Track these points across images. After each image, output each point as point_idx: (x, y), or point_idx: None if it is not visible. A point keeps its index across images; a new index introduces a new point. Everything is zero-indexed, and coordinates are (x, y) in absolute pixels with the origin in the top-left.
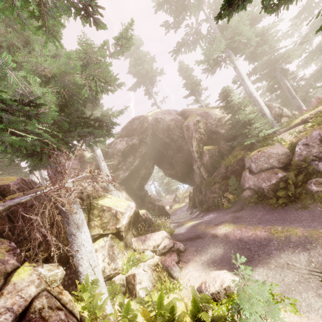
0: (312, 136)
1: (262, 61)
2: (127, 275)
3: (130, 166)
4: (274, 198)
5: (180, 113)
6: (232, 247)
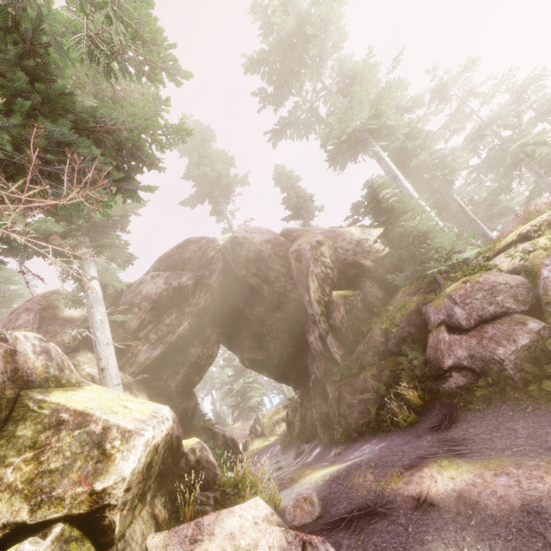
0: None
1: (416, 162)
2: None
3: (167, 335)
4: (545, 380)
5: (282, 234)
6: (520, 544)
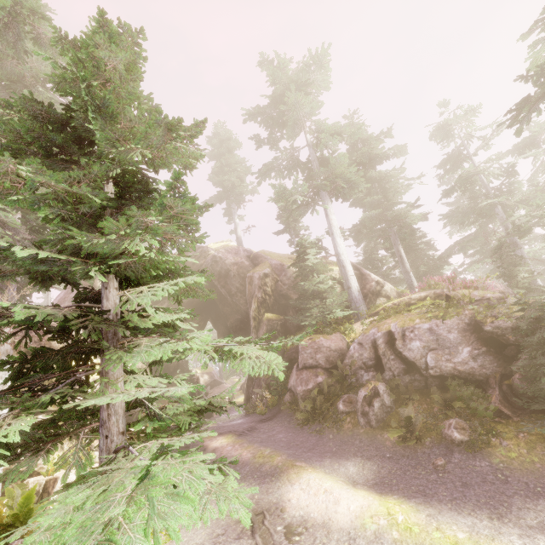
0: (368, 335)
1: (370, 214)
2: (48, 479)
3: None
4: (299, 411)
5: (253, 256)
6: None
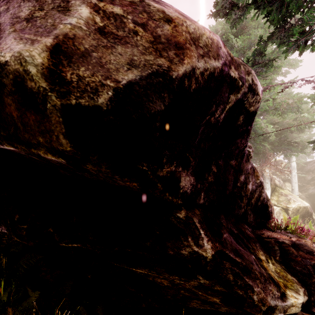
0: None
1: None
2: None
3: None
4: None
5: None
6: None
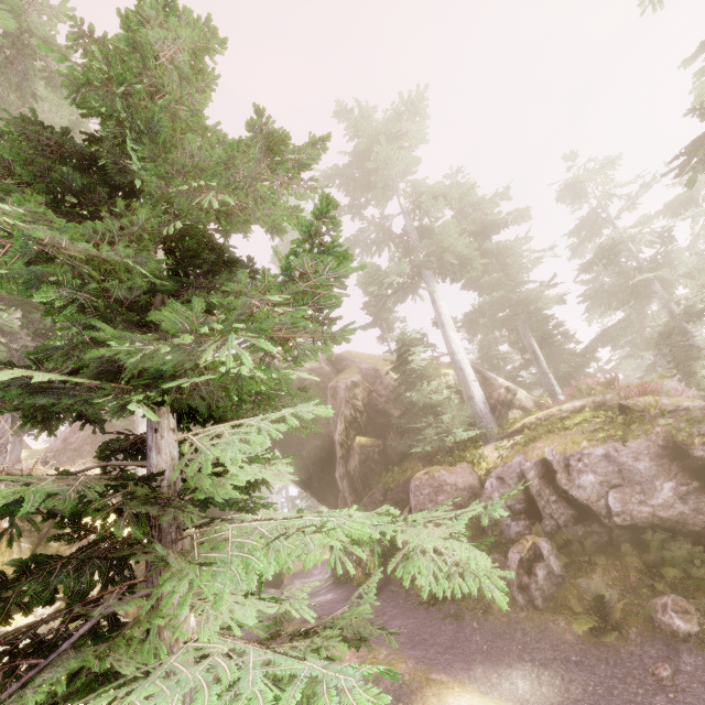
0: (511, 465)
1: (490, 298)
2: None
3: None
4: None
5: (335, 359)
6: None
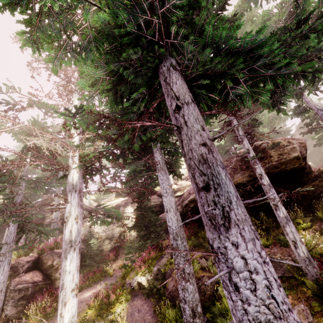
0: None
1: None
2: None
3: (309, 147)
4: None
5: None
6: None
